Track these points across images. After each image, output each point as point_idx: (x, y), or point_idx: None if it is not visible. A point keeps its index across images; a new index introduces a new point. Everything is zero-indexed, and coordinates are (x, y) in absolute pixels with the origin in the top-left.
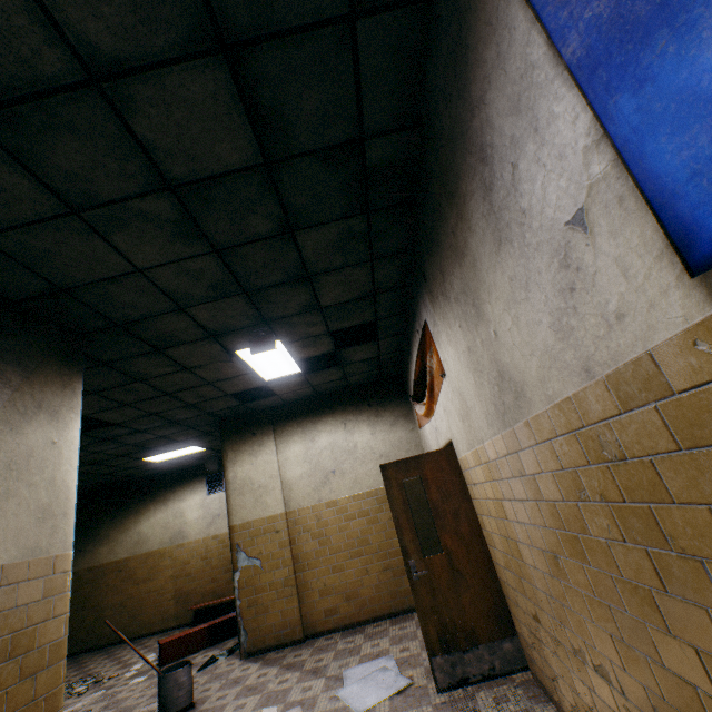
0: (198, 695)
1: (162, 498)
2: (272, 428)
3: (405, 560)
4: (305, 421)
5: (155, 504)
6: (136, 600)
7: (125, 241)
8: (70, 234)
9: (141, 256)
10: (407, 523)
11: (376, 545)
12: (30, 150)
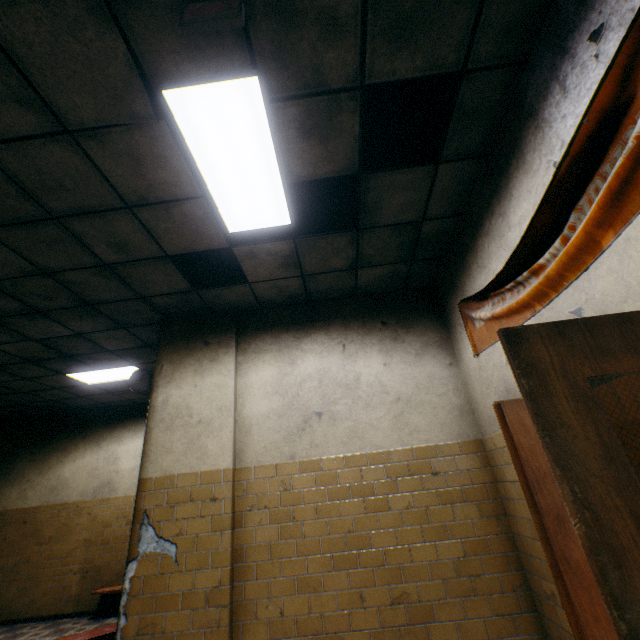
0: None
1: (97, 437)
2: (233, 338)
3: None
4: (284, 334)
5: (86, 443)
6: (33, 566)
7: None
8: None
9: None
10: (639, 535)
11: (381, 552)
12: None
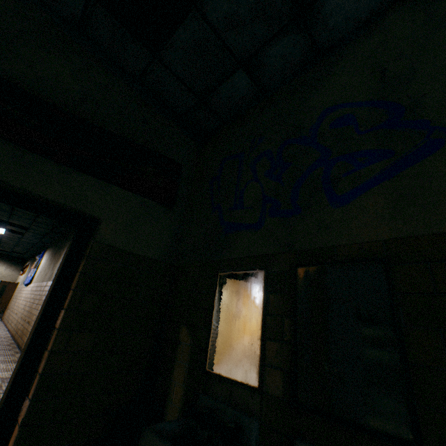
0: None
1: None
2: None
3: None
4: None
5: None
6: None
7: None
8: None
9: None
10: None
11: None
12: None
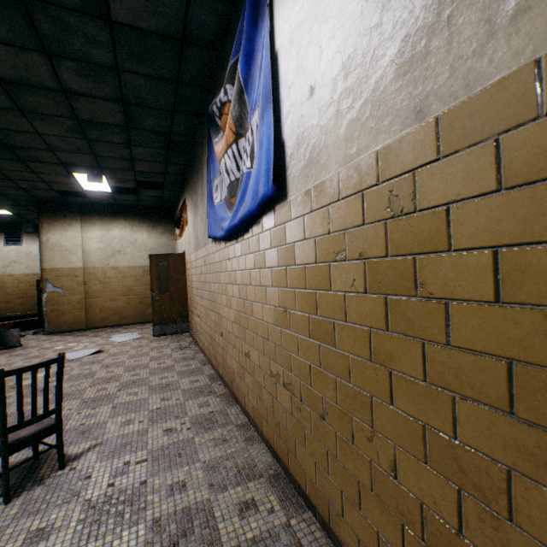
0: (22, 344)
1: None
2: (80, 217)
3: (152, 293)
4: (105, 218)
5: None
6: None
7: (39, 124)
8: (11, 114)
9: (44, 130)
10: (156, 280)
11: (138, 292)
12: (17, 94)
